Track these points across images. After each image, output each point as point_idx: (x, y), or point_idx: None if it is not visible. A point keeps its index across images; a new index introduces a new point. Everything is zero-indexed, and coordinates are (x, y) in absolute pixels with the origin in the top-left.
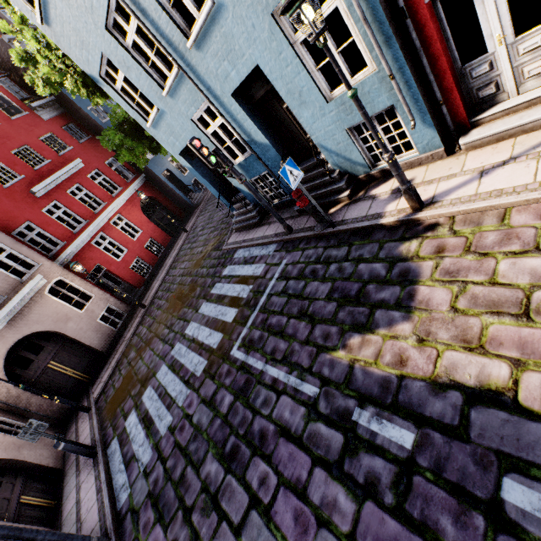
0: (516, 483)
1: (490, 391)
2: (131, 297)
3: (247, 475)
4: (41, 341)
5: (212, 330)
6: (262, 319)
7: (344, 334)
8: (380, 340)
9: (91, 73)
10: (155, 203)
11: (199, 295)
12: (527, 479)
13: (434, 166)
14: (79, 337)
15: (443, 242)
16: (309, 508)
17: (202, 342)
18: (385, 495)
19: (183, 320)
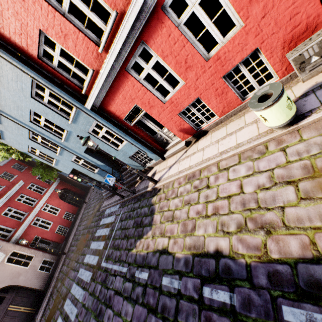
0: (165, 277)
1: (164, 249)
2: (56, 250)
3: (104, 318)
4: (3, 294)
5: (95, 256)
6: (113, 244)
7: (135, 241)
8: (144, 240)
9: (24, 151)
10: (67, 190)
11: (90, 238)
12: (166, 275)
13: (161, 164)
14: (26, 284)
15: (161, 196)
16: (121, 318)
17: (90, 264)
18: (140, 300)
19: (83, 255)
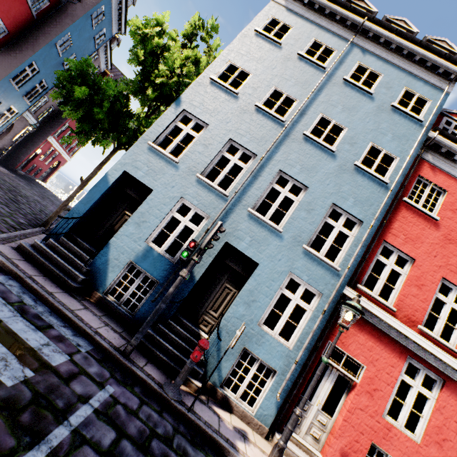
0: None
1: None
2: None
3: None
4: None
5: None
6: None
7: None
8: None
9: (184, 102)
10: None
11: None
12: None
13: (257, 435)
14: None
15: None
16: None
17: None
18: None
19: None
